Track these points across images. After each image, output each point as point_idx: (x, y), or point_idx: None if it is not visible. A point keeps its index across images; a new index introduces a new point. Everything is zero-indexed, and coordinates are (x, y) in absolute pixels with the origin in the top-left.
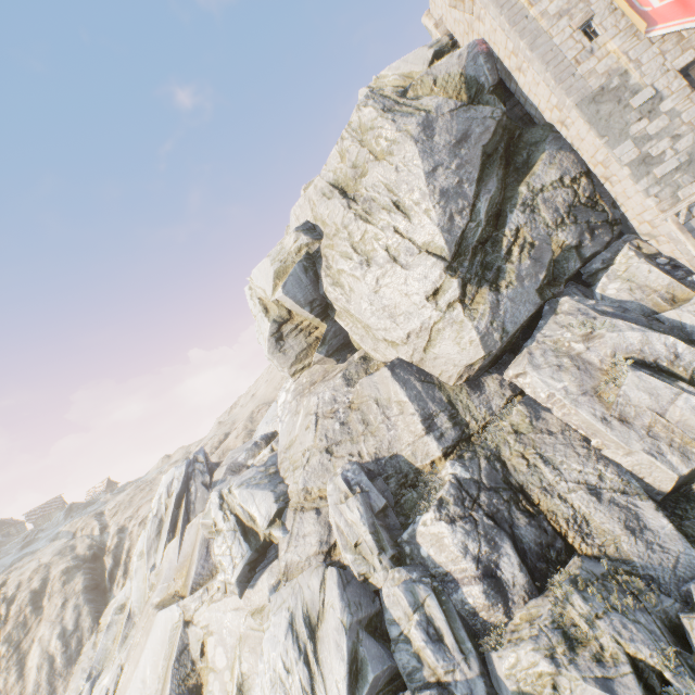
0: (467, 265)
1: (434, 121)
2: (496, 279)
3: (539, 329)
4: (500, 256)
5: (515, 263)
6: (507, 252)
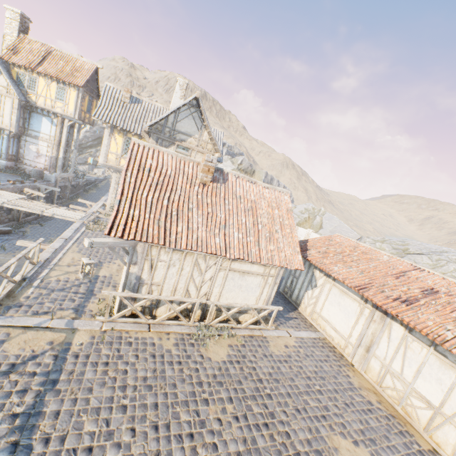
0: (79, 148)
1: (97, 125)
2: (81, 154)
3: (80, 166)
4: (86, 152)
5: (86, 155)
6: (87, 153)
